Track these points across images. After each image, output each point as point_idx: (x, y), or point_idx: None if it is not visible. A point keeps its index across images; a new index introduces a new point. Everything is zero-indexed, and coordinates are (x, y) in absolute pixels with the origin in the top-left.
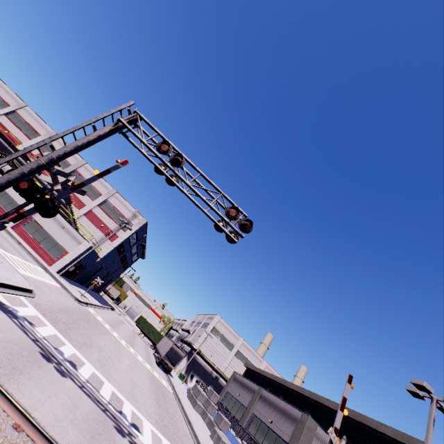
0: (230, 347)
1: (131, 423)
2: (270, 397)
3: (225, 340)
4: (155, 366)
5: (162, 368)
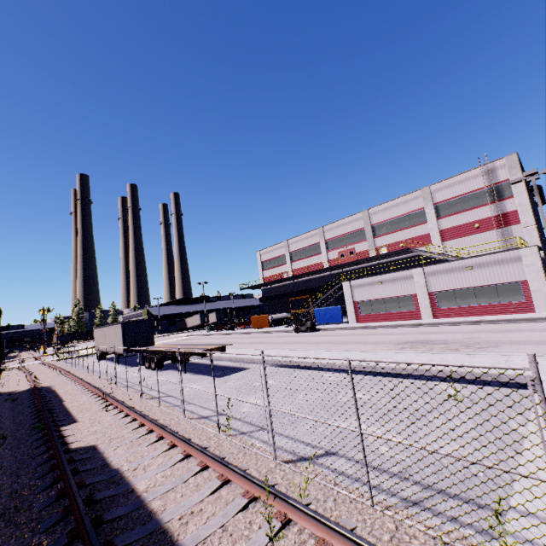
0: None
1: None
2: None
3: None
4: None
5: None
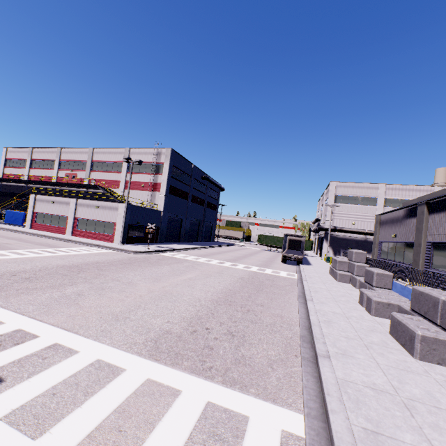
0: (372, 202)
1: None
2: None
3: (359, 200)
4: (277, 265)
5: (295, 263)
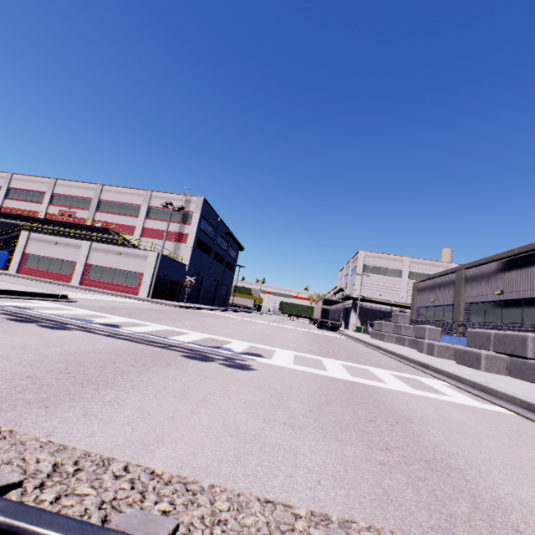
0: (397, 274)
1: (241, 353)
2: (482, 269)
3: (386, 272)
4: (316, 330)
5: (329, 330)
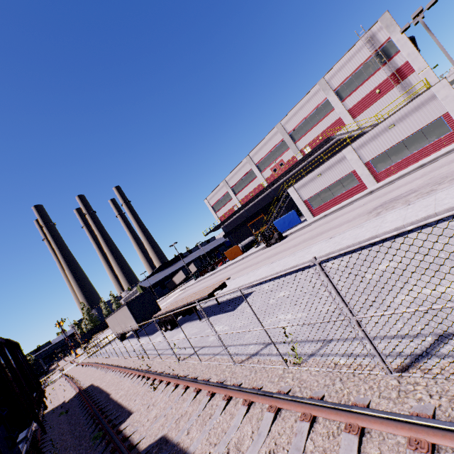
0: None
1: None
2: None
3: None
4: None
5: None
